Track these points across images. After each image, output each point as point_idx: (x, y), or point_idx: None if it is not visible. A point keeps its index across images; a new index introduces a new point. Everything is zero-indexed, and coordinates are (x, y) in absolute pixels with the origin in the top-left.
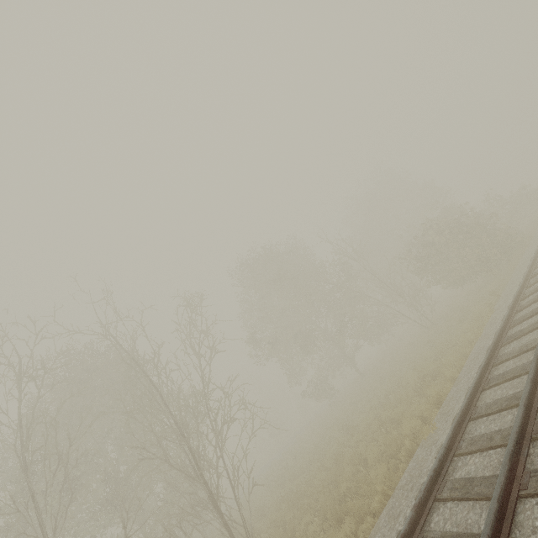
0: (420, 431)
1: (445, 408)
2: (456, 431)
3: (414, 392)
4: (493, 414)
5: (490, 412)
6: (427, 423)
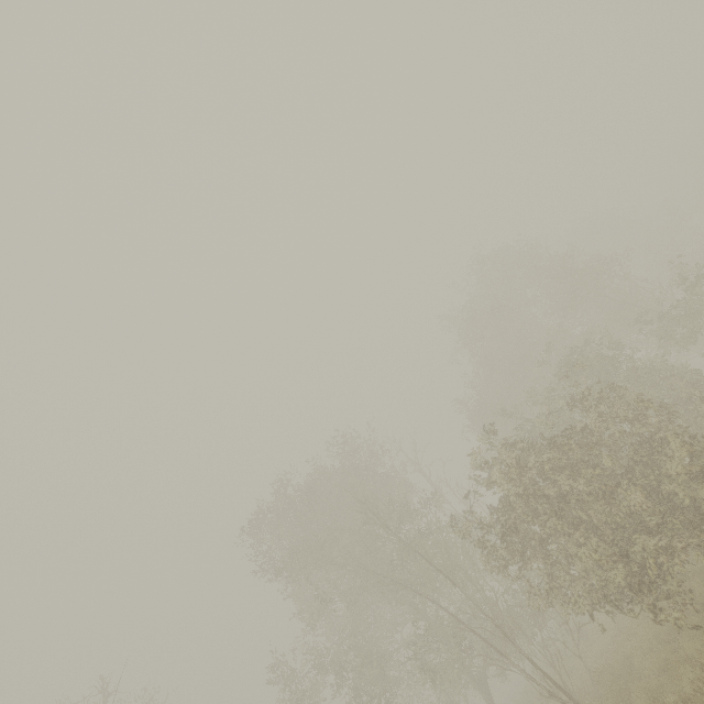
0: None
1: None
2: None
3: None
4: None
5: None
6: None
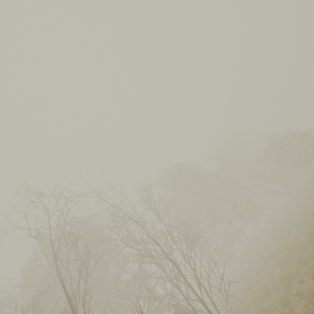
0: None
1: None
2: None
3: None
4: None
5: None
6: None
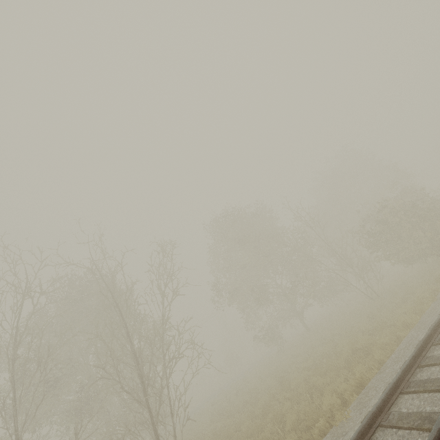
0: (334, 415)
1: (364, 397)
2: (361, 436)
3: (344, 364)
4: (404, 429)
5: (400, 426)
6: (348, 402)
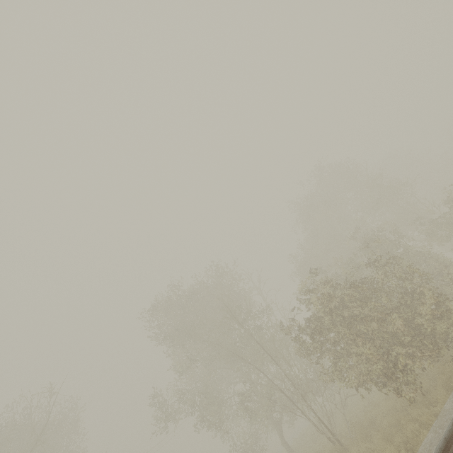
0: None
1: None
2: None
3: None
4: None
5: None
6: None
